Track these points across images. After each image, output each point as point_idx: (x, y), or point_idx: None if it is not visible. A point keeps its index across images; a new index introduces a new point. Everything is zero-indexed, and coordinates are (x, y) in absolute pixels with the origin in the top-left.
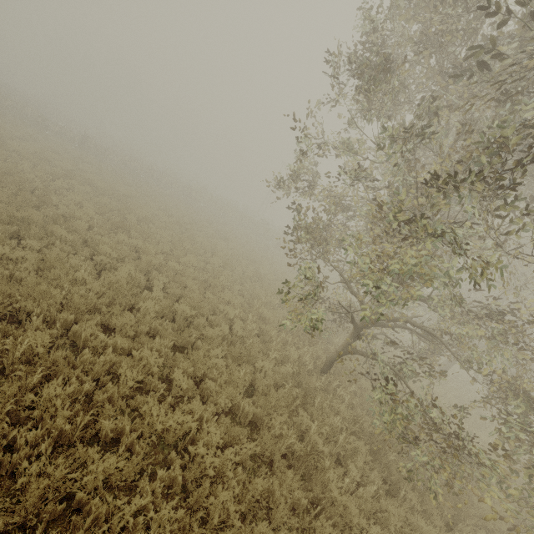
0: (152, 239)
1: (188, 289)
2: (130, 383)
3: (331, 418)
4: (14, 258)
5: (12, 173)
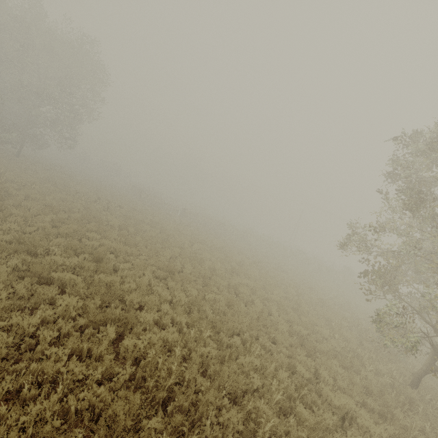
0: (251, 278)
1: (289, 315)
2: (306, 375)
3: None
4: (216, 299)
5: (178, 244)
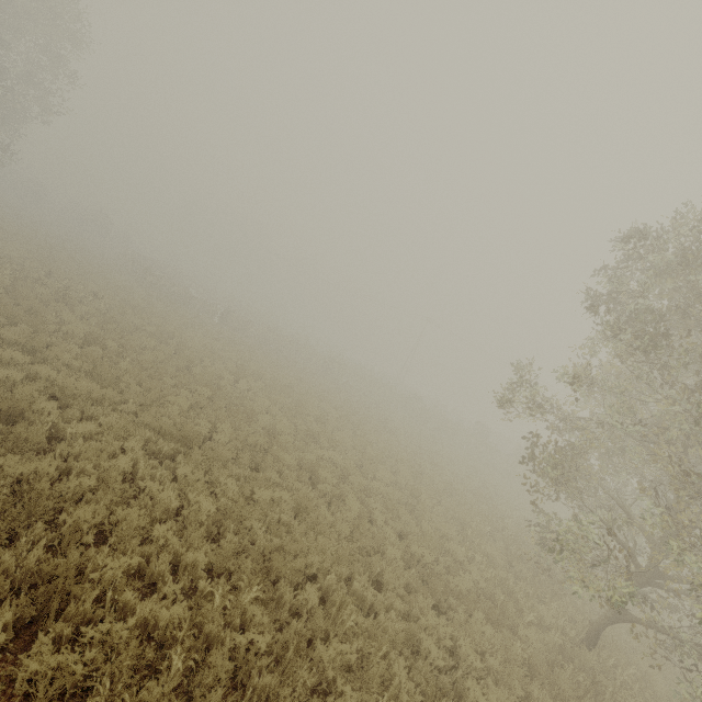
0: (340, 447)
1: (402, 519)
2: (439, 661)
3: None
4: (275, 498)
5: (209, 380)
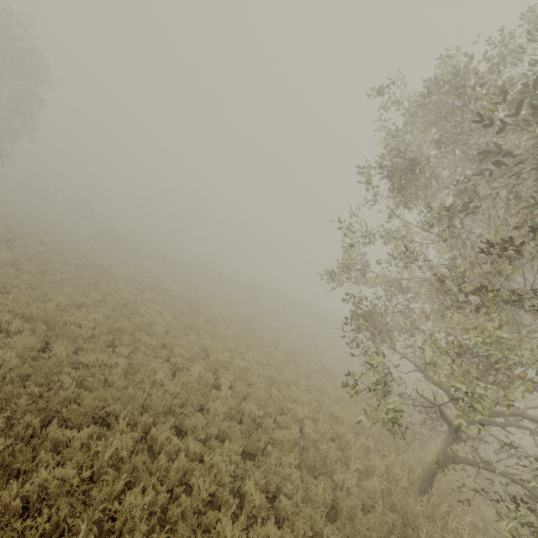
0: (218, 337)
1: (254, 387)
2: (202, 495)
3: None
4: (109, 364)
5: (112, 292)
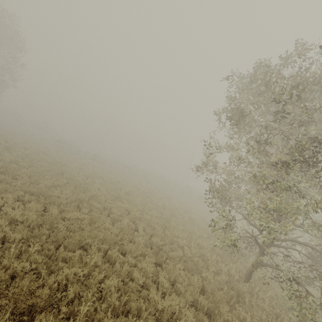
0: (133, 203)
1: (156, 230)
2: (140, 282)
3: (259, 312)
4: (80, 218)
5: (71, 178)
